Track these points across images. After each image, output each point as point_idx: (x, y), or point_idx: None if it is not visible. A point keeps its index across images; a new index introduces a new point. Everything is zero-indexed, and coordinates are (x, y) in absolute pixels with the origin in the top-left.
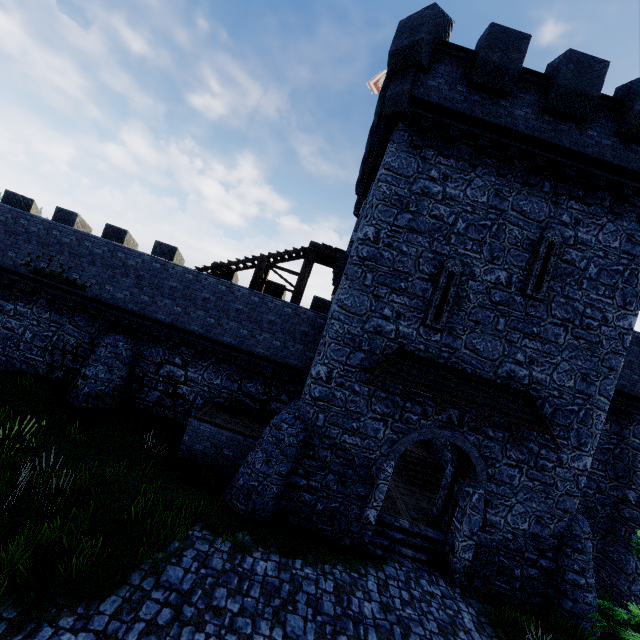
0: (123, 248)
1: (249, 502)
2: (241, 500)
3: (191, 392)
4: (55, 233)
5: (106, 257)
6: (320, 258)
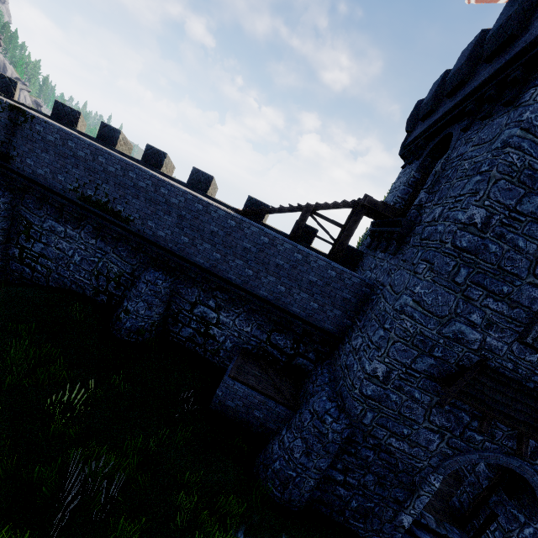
0: (167, 183)
1: (285, 491)
2: (276, 486)
3: (221, 334)
4: (101, 160)
5: (149, 191)
6: (369, 212)
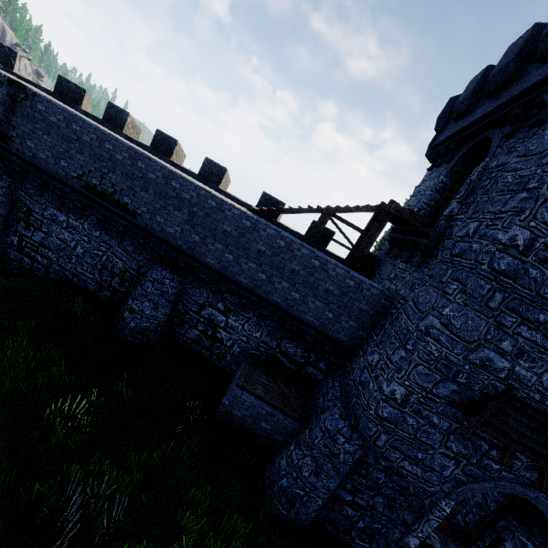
0: (178, 176)
1: (292, 509)
2: (283, 503)
3: (229, 338)
4: (108, 146)
5: (159, 184)
6: (392, 218)
